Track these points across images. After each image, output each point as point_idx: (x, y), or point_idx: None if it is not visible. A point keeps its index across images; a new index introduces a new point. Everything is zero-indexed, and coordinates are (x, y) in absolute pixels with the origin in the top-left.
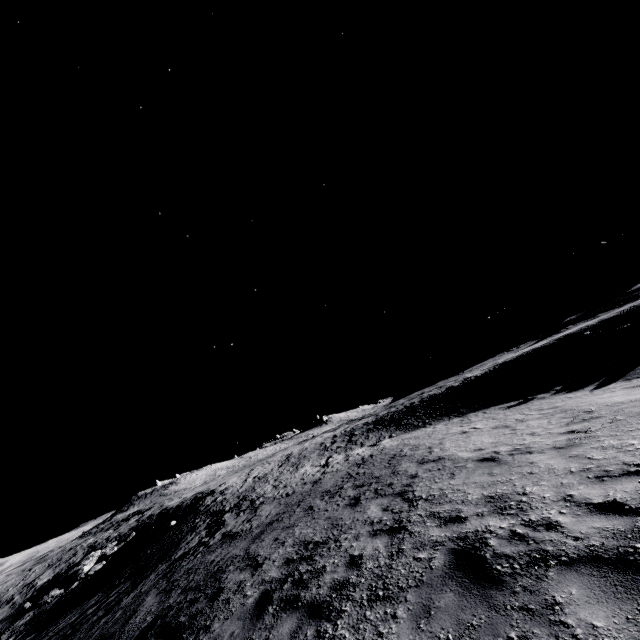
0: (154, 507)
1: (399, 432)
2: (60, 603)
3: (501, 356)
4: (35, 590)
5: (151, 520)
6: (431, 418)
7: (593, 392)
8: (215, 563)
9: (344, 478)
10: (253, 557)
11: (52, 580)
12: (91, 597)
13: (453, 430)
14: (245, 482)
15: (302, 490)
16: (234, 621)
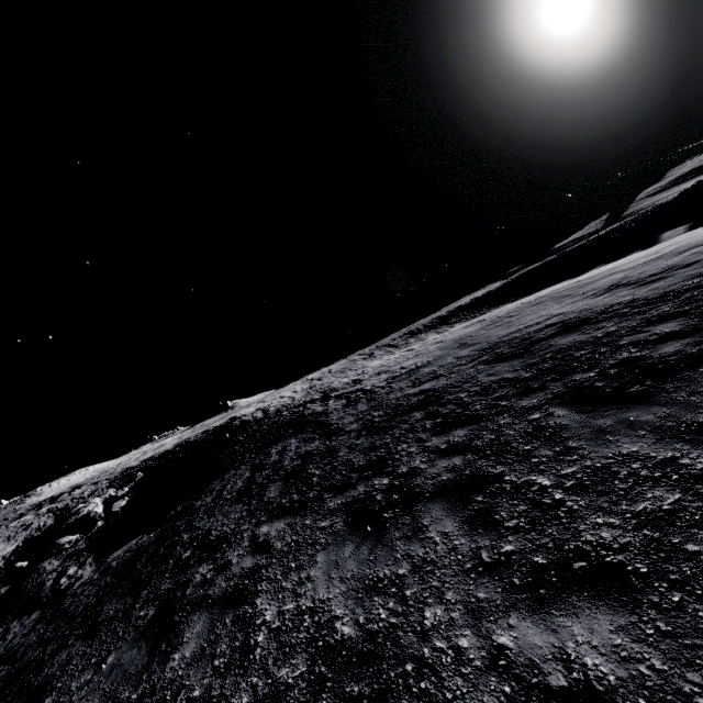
0: (90, 482)
1: (459, 323)
2: (102, 536)
3: (475, 294)
4: (7, 558)
5: (146, 465)
6: (485, 310)
7: (649, 249)
8: (457, 359)
9: (487, 322)
10: (524, 327)
11: (28, 544)
12: (216, 480)
13: (546, 291)
14: (288, 396)
15: (433, 347)
16: (646, 288)
